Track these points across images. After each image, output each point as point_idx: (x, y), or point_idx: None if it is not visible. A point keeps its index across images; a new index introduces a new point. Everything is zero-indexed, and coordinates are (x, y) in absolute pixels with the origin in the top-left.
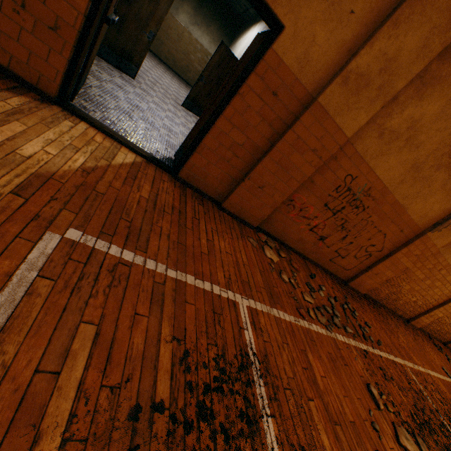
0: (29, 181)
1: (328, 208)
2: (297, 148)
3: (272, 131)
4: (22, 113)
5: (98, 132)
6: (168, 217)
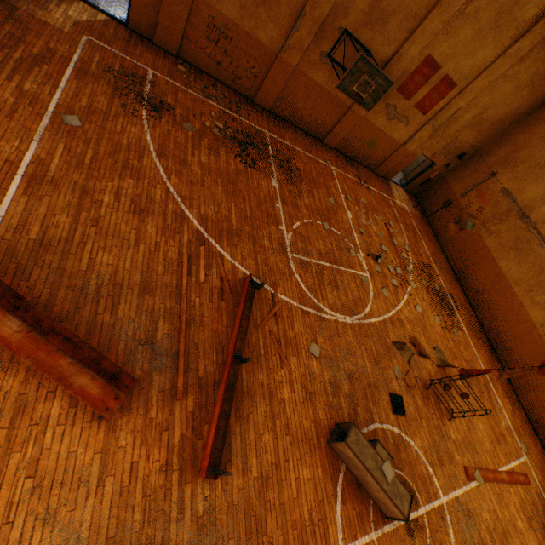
0: (75, 24)
1: (210, 41)
2: (173, 3)
3: None
4: (63, 1)
5: (88, 6)
6: (122, 42)
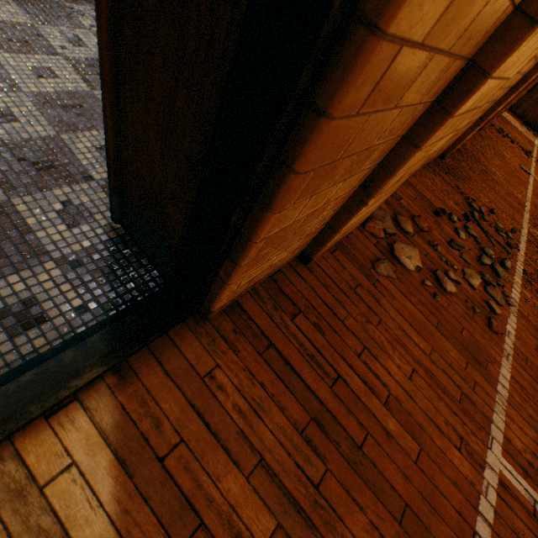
0: None
1: None
2: None
3: (500, 11)
4: None
5: None
6: (333, 488)
